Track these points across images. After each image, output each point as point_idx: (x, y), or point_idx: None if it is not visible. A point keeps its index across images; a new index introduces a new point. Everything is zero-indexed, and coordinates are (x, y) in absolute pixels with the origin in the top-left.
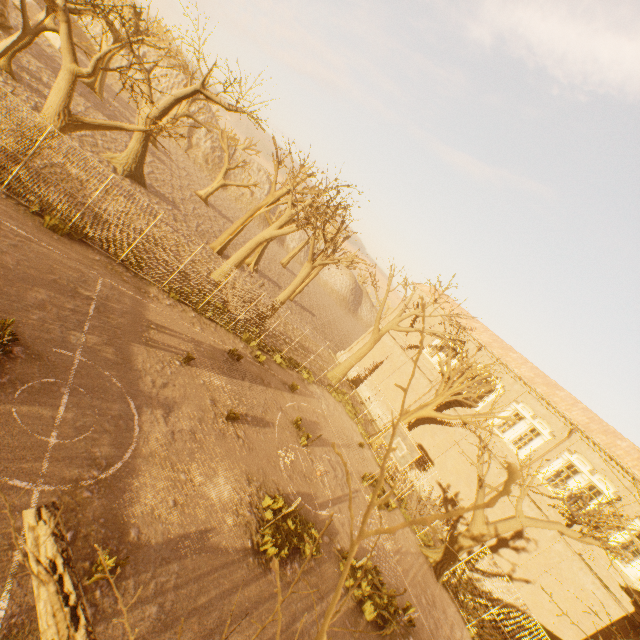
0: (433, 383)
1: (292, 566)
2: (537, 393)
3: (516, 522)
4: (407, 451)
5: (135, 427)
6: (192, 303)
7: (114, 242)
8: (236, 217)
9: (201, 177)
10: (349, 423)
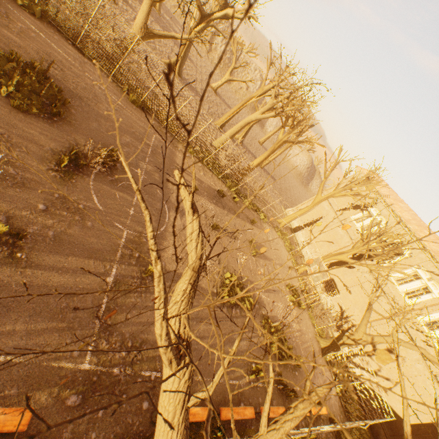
0: (353, 241)
1: (236, 310)
2: (438, 263)
3: (389, 339)
4: (320, 274)
5: (166, 217)
6: (200, 158)
7: (162, 114)
8: (233, 105)
9: (214, 74)
10: (285, 253)
